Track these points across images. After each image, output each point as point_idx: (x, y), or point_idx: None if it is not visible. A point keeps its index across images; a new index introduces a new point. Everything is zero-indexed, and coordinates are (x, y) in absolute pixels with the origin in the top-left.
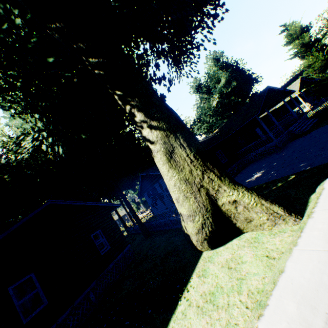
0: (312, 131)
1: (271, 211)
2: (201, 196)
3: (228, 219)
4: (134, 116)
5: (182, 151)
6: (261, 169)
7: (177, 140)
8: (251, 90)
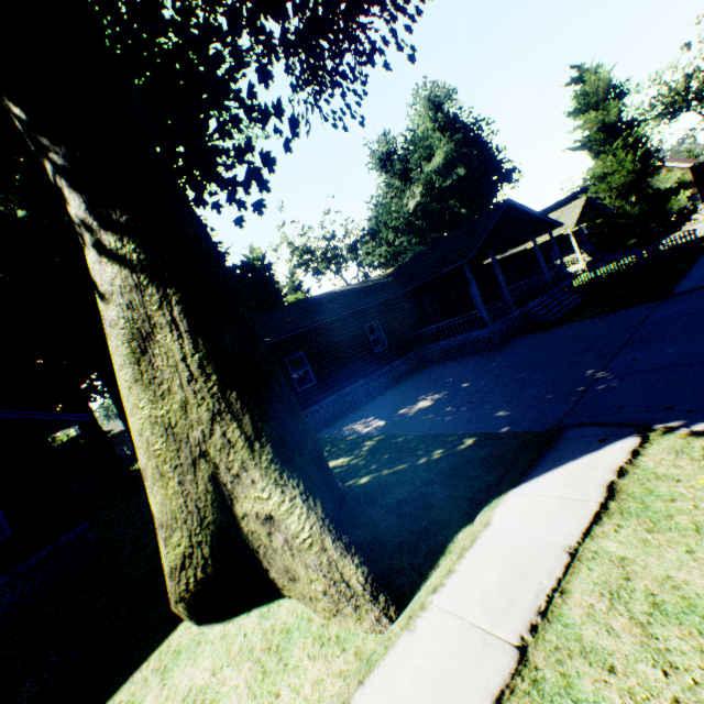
0: (564, 324)
1: (337, 576)
2: (196, 480)
3: (254, 554)
4: (65, 200)
5: (173, 343)
6: (440, 389)
7: (166, 307)
8: (496, 196)
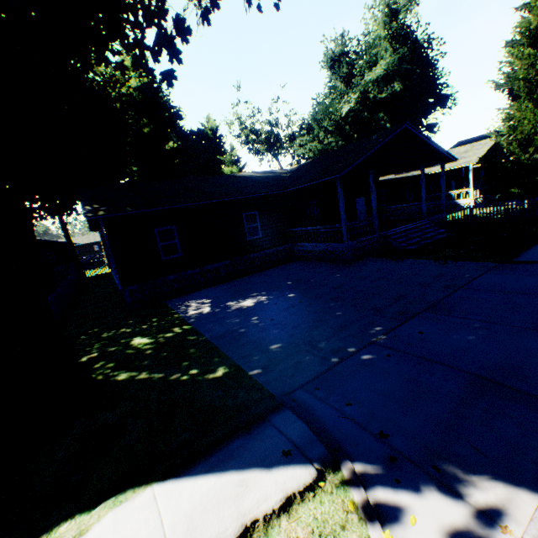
0: (411, 258)
1: None
2: None
3: None
4: None
5: None
6: (273, 291)
7: None
8: (426, 117)
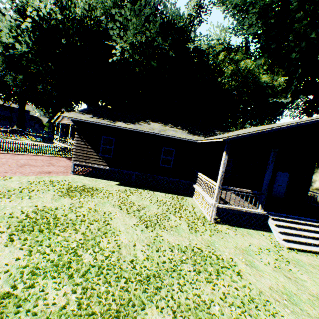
0: None
1: None
2: None
3: None
4: None
5: None
6: None
7: None
8: None
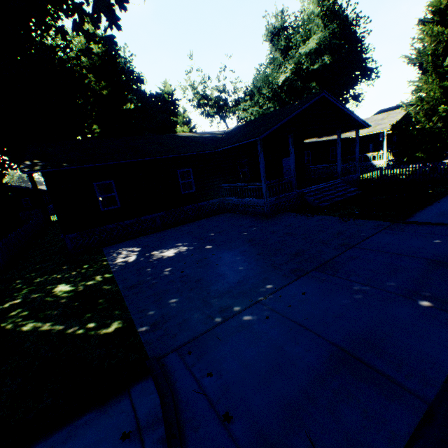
0: (321, 214)
1: None
2: None
3: None
4: None
5: None
6: (195, 242)
7: None
8: (353, 88)
